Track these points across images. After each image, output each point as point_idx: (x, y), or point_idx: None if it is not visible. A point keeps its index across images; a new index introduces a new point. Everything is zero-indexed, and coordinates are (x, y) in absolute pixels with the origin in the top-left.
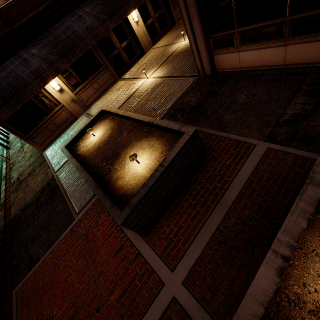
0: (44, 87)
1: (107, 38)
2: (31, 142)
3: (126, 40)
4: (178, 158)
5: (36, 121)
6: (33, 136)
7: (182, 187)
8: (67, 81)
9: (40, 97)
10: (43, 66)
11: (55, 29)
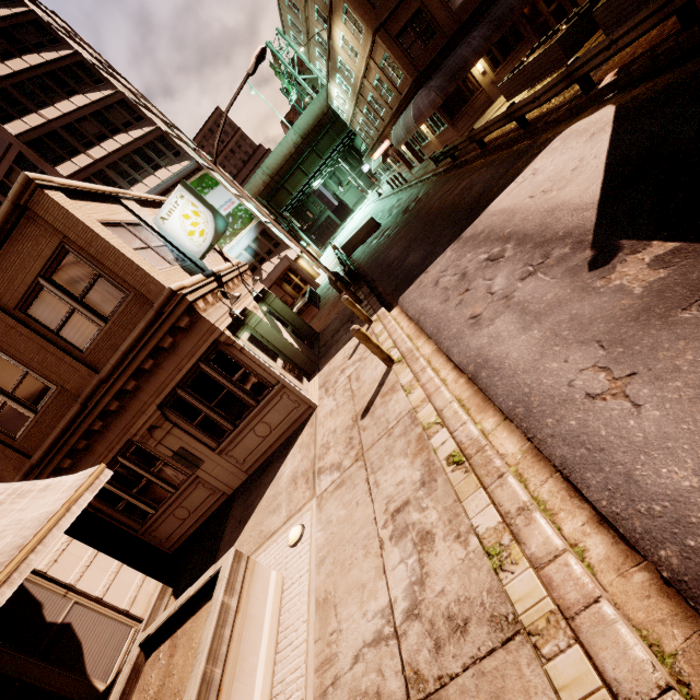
0: (472, 72)
1: (533, 7)
2: (454, 128)
3: (556, 2)
4: (592, 6)
5: (460, 108)
6: (456, 122)
7: (596, 31)
8: (490, 64)
9: (467, 83)
10: (481, 44)
11: (491, 11)
